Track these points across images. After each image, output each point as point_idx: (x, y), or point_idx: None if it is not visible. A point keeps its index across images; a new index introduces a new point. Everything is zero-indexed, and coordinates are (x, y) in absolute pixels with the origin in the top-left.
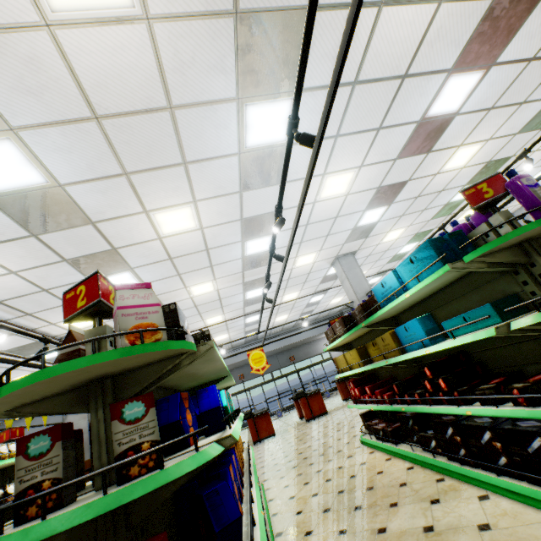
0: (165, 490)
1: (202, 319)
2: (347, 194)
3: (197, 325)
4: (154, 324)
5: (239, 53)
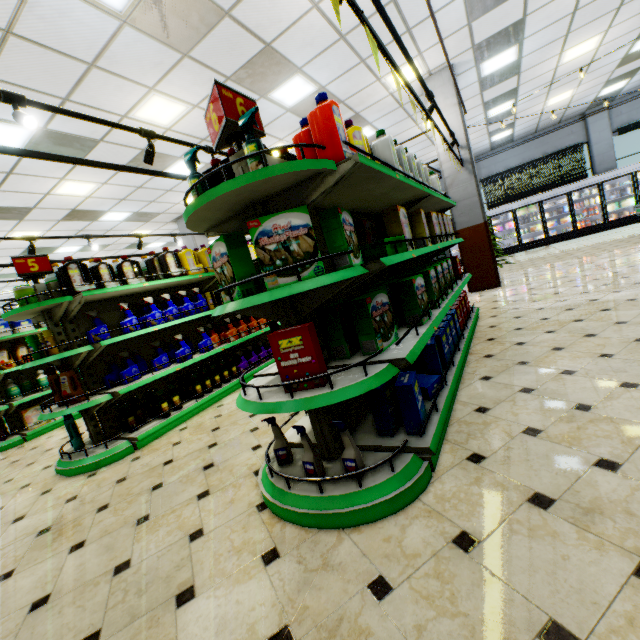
0: None
1: None
2: (49, 230)
3: None
4: None
5: None
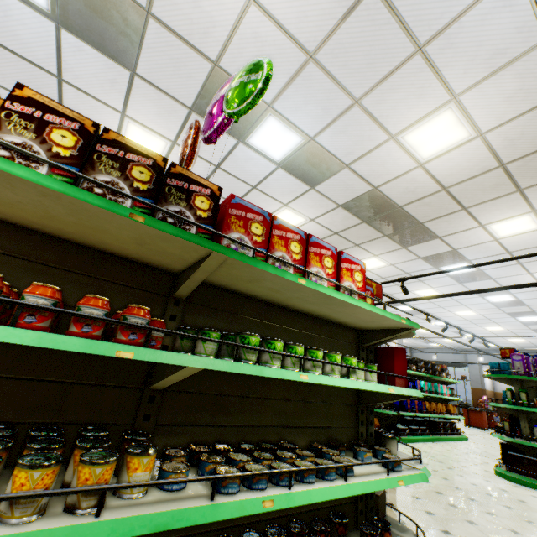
0: None
1: (479, 326)
2: None
3: (477, 329)
4: None
5: (427, 261)
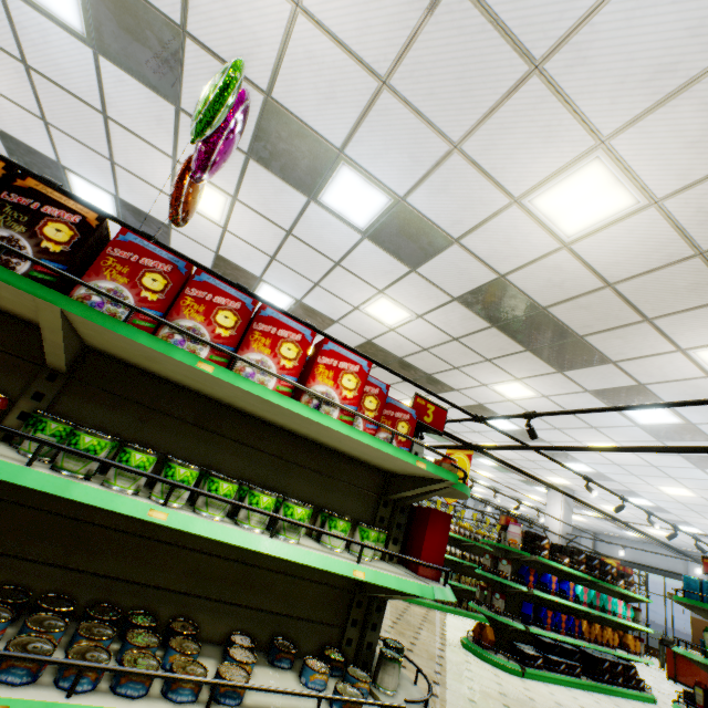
0: (509, 588)
1: (704, 517)
2: None
3: (701, 521)
4: (516, 540)
5: (600, 398)
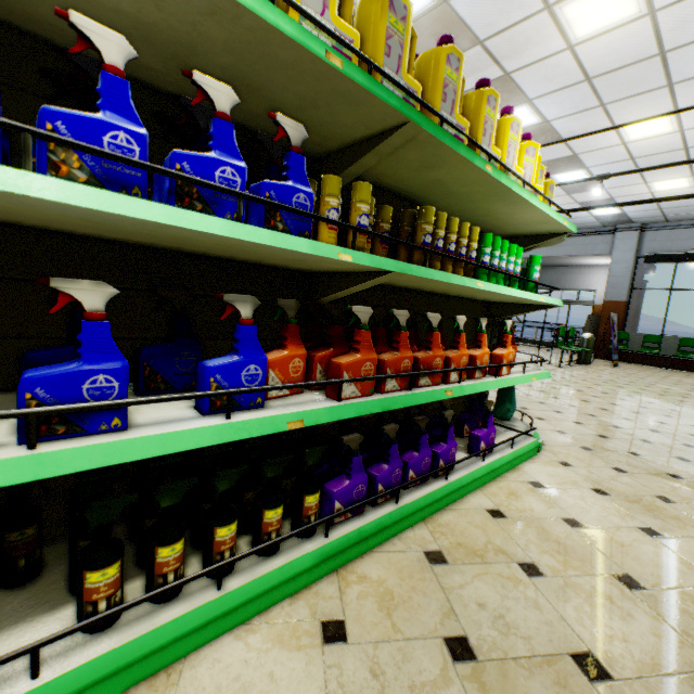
0: None
1: None
2: None
3: None
4: None
5: None
